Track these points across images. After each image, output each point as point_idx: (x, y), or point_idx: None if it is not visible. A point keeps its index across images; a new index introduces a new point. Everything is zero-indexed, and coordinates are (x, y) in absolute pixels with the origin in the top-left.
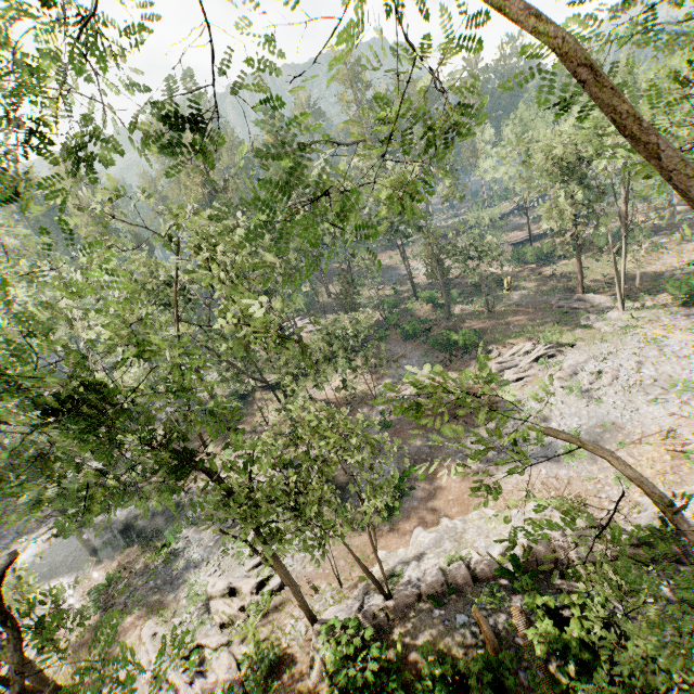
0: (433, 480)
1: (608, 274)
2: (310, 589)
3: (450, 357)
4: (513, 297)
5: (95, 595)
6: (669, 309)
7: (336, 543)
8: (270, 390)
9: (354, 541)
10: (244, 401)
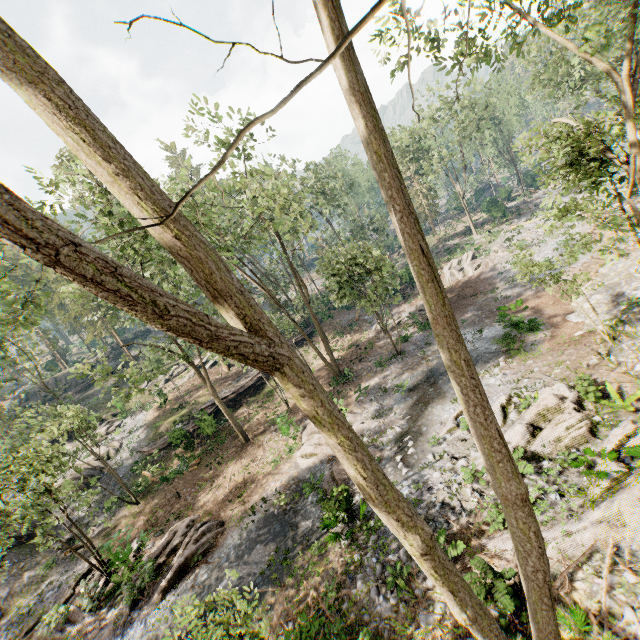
0: (521, 309)
1: (440, 239)
2: (590, 365)
3: (403, 295)
4: (399, 264)
5: (343, 632)
6: (501, 225)
7: (535, 359)
8: (246, 398)
9: (543, 350)
10: (217, 426)
